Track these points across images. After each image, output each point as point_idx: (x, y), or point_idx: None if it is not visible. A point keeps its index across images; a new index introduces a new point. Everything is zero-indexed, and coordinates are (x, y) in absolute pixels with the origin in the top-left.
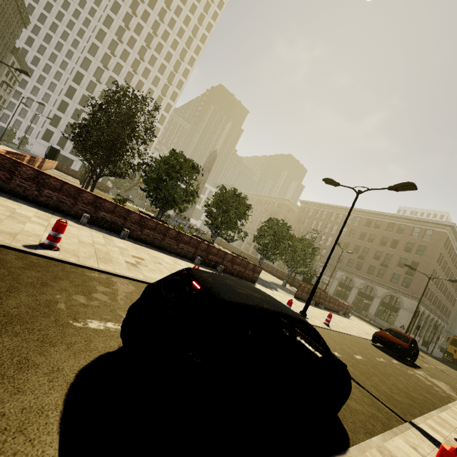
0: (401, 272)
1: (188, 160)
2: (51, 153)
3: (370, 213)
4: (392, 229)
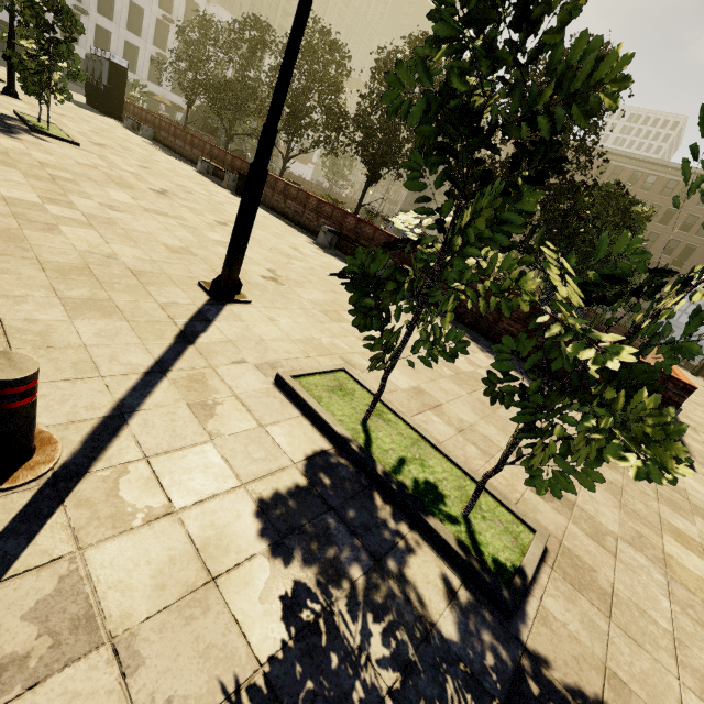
0: (665, 261)
1: (646, 209)
2: (113, 80)
3: (642, 160)
4: (670, 192)
